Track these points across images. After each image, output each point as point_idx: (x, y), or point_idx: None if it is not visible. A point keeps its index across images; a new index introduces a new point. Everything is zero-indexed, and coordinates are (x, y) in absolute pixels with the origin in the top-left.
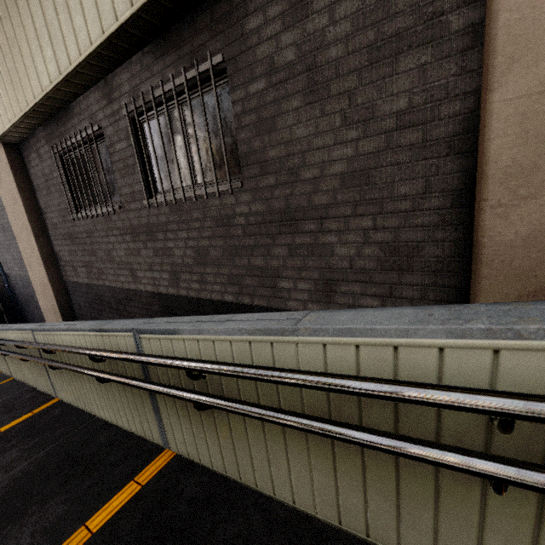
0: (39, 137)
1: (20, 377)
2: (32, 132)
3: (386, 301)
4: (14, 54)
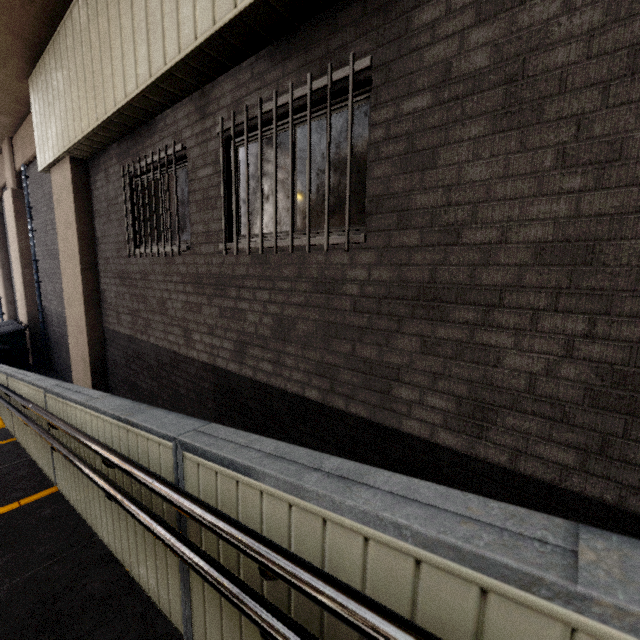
0: (112, 154)
1: (22, 441)
2: (105, 148)
3: (590, 460)
4: (103, 53)
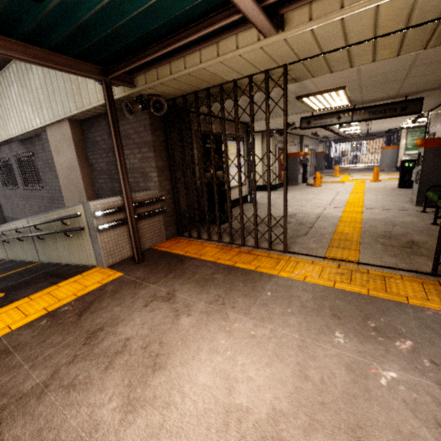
0: None
1: None
2: None
3: None
4: None
